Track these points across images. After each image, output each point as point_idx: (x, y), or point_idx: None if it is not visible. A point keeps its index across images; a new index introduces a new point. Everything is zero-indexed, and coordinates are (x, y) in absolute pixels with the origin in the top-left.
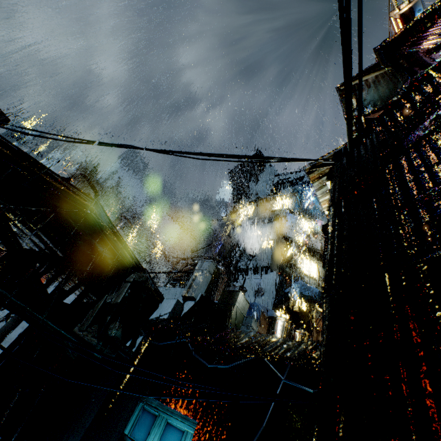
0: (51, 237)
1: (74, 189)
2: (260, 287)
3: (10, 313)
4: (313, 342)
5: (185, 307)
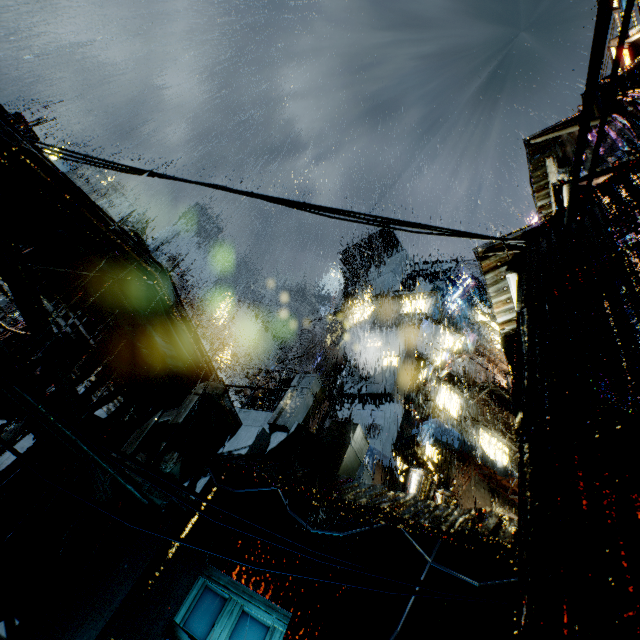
0: (84, 316)
1: (135, 245)
2: (375, 423)
3: (4, 425)
4: (472, 510)
5: (273, 441)
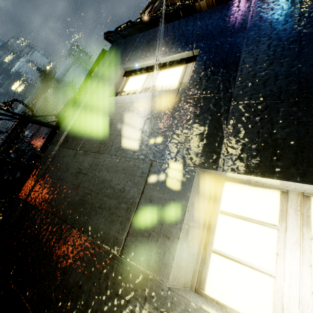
0: None
1: None
2: None
3: None
4: None
5: None
